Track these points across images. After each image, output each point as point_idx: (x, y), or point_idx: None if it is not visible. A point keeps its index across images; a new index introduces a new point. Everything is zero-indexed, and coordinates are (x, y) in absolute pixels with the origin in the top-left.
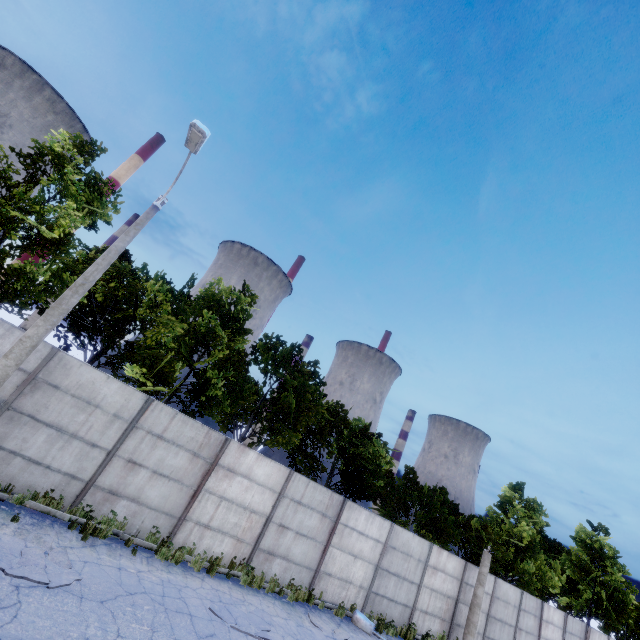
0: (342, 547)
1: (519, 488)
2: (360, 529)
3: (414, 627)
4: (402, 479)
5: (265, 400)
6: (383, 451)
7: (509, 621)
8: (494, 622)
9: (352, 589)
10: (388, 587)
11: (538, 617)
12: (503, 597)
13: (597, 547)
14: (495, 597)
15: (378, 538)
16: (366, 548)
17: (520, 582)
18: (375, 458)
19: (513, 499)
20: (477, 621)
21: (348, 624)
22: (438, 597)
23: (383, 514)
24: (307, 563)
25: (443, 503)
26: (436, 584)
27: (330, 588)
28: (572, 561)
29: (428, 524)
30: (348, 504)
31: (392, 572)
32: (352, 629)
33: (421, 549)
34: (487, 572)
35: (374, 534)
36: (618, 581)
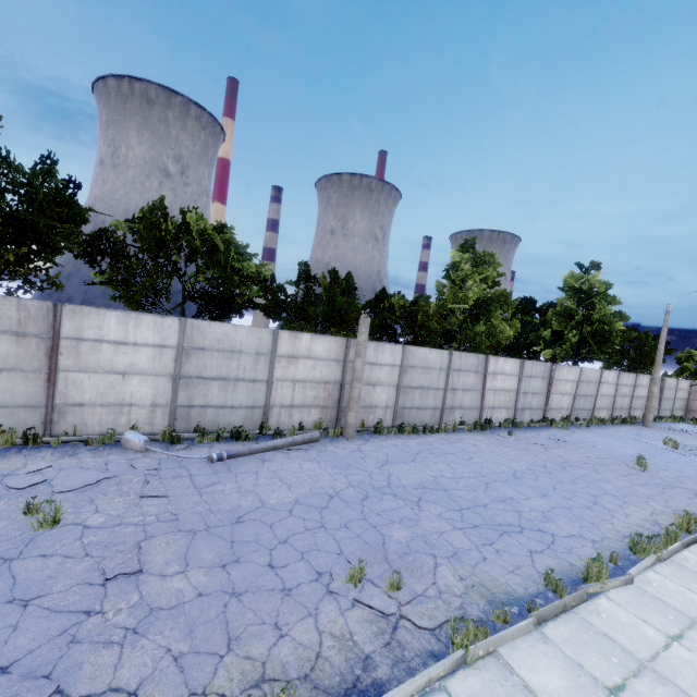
0: (88, 368)
1: (469, 246)
2: (115, 338)
3: (276, 425)
4: (304, 282)
5: (5, 227)
6: (221, 244)
7: (434, 386)
8: (410, 392)
9: (138, 411)
10: (210, 395)
11: (481, 372)
12: (421, 364)
13: (586, 288)
14: (407, 367)
15: (161, 343)
16: (141, 360)
17: (473, 347)
18: (213, 258)
19: (464, 262)
20: (357, 395)
21: (105, 450)
22: (308, 387)
23: (281, 328)
24: (22, 402)
25: (348, 290)
26: (300, 374)
27: (91, 419)
28: (558, 313)
29: (327, 319)
30: (68, 310)
31: (210, 377)
32: (104, 454)
33: (257, 340)
34: (365, 340)
35: (150, 339)
36: (608, 315)
